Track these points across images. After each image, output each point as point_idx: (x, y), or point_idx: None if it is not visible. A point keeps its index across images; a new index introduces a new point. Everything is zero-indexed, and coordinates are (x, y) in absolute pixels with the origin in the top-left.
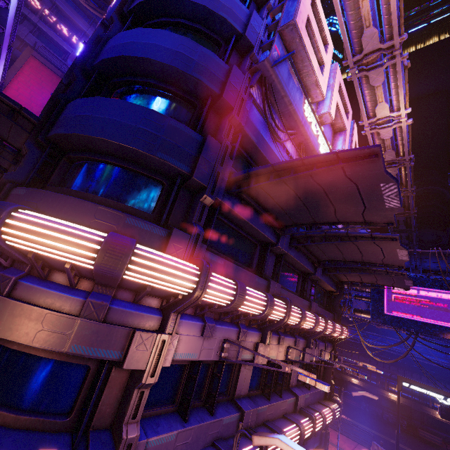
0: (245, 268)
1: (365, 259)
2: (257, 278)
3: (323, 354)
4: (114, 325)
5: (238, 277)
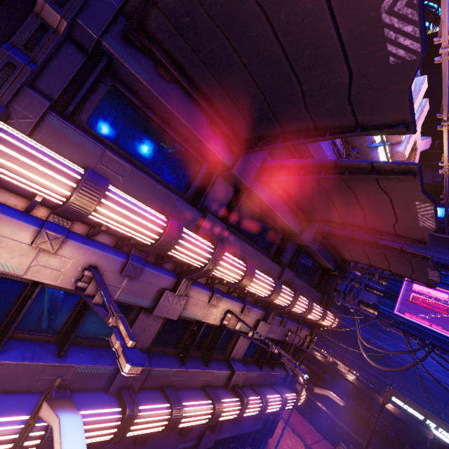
0: (170, 187)
1: (370, 223)
2: (180, 203)
3: (293, 335)
4: None
5: (134, 186)
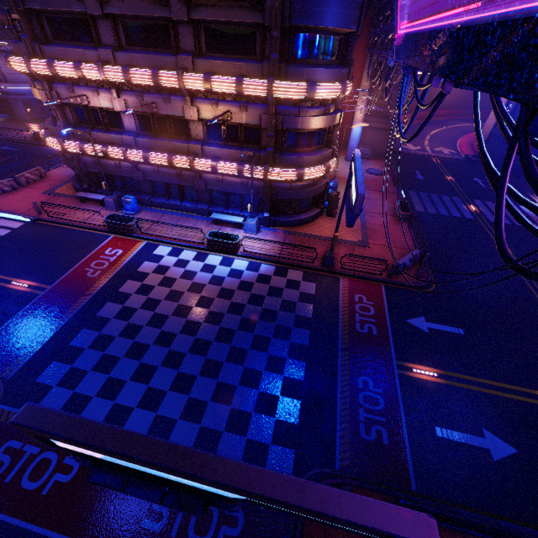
0: (88, 45)
1: None
2: (87, 52)
3: (240, 116)
4: (36, 89)
5: (70, 56)
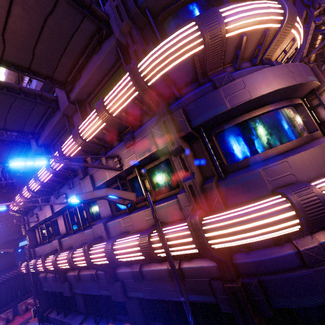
0: None
1: None
2: None
3: (130, 155)
4: None
5: None
